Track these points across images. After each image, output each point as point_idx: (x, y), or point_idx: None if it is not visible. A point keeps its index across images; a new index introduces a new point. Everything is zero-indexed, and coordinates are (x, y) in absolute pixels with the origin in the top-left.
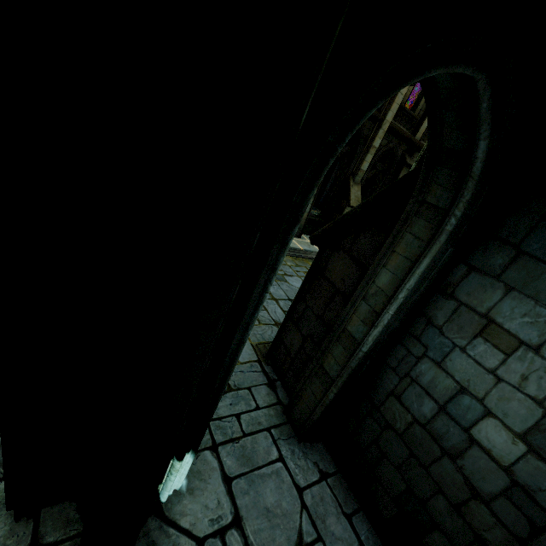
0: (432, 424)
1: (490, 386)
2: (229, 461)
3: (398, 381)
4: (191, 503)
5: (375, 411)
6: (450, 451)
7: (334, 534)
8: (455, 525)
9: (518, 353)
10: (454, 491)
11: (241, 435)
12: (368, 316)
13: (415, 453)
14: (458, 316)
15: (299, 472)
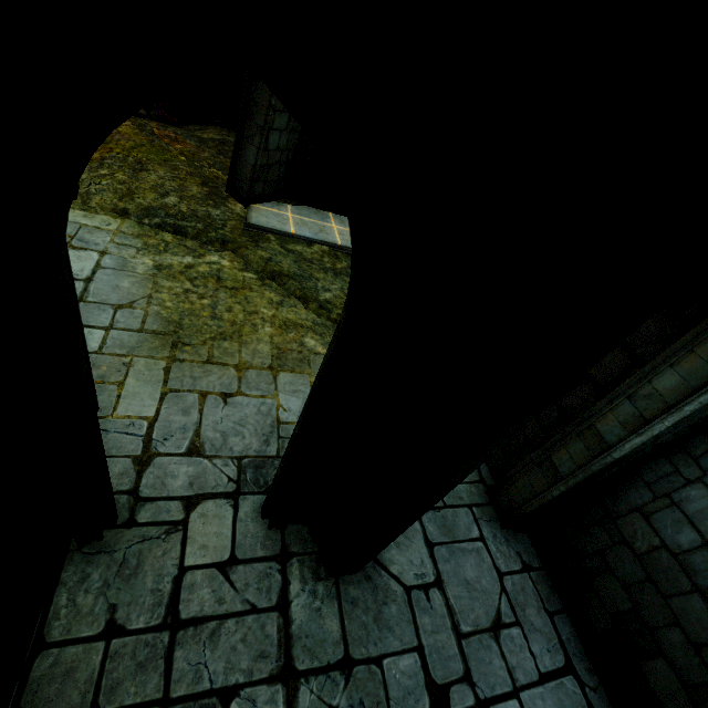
0: (687, 556)
1: None
2: (430, 528)
3: (651, 499)
4: (398, 555)
5: (609, 522)
6: (704, 590)
7: (533, 624)
8: (689, 661)
9: None
10: (697, 630)
11: (442, 505)
12: (630, 420)
13: (654, 579)
14: None
15: (501, 557)
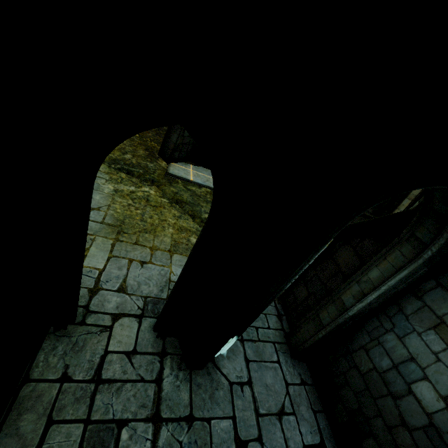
0: (385, 374)
1: (431, 362)
2: (249, 351)
3: (369, 341)
4: (228, 363)
5: (348, 355)
6: (393, 393)
7: (303, 416)
8: (386, 438)
9: None
10: (390, 418)
11: (257, 340)
12: (357, 294)
13: (370, 388)
14: (421, 312)
15: (288, 374)
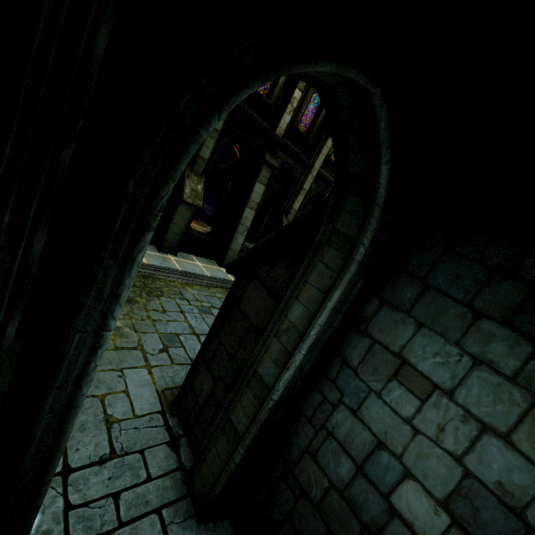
0: (349, 490)
1: (407, 440)
2: None
3: (314, 435)
4: None
5: (289, 474)
6: (369, 527)
7: None
8: None
9: (433, 399)
10: None
11: (116, 526)
12: (279, 356)
13: (333, 530)
14: (372, 356)
15: None
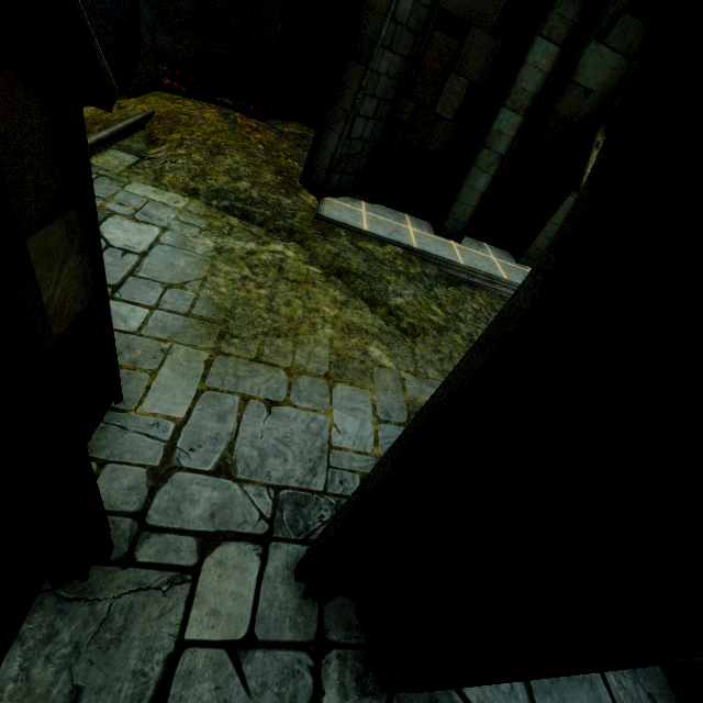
0: None
1: None
2: None
3: None
4: None
5: None
6: None
7: None
8: None
9: None
10: None
11: None
12: None
13: None
14: None
15: (625, 697)
